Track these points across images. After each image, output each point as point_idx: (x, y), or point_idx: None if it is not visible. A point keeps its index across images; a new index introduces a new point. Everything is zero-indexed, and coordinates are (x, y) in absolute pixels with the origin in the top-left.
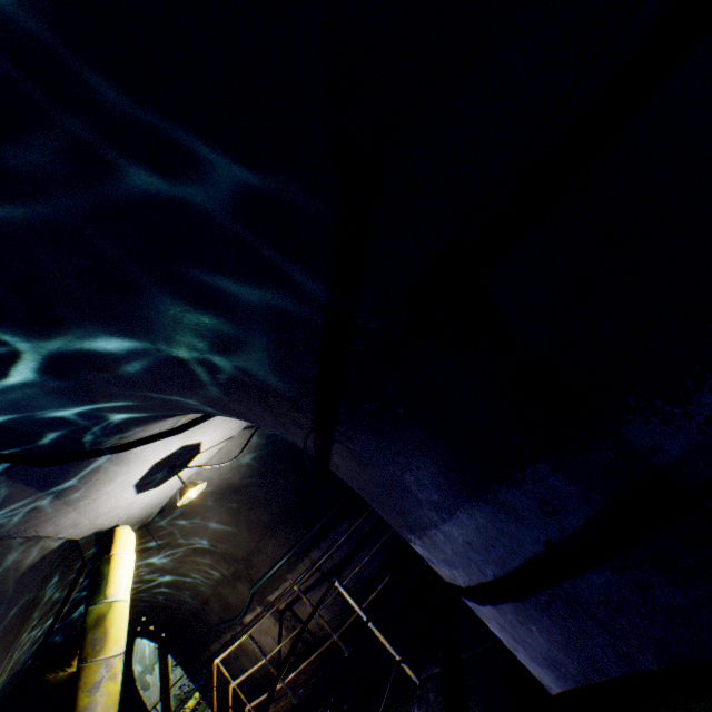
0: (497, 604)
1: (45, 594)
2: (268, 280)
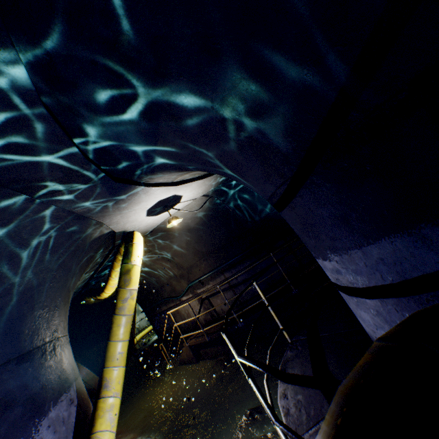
0: (383, 299)
1: (96, 256)
2: (309, 58)
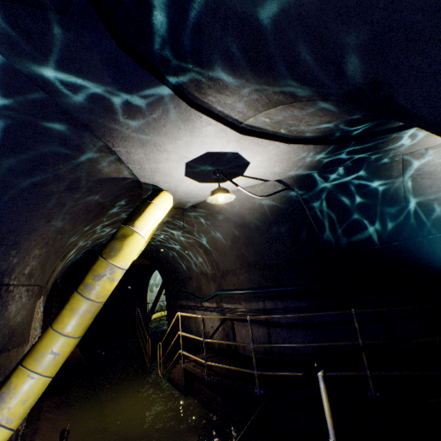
0: None
1: (116, 207)
2: None
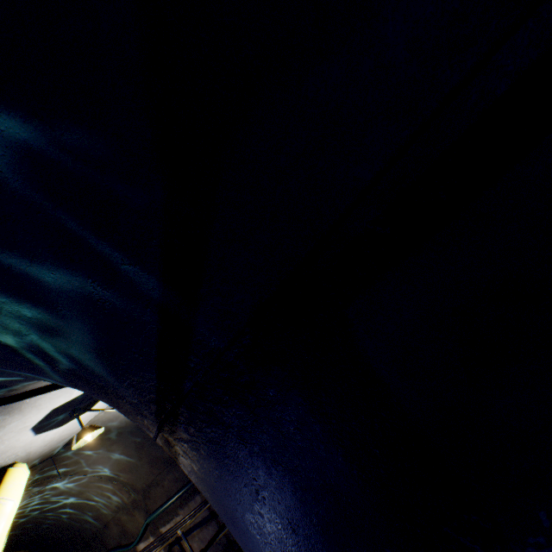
0: None
1: None
2: (92, 279)
